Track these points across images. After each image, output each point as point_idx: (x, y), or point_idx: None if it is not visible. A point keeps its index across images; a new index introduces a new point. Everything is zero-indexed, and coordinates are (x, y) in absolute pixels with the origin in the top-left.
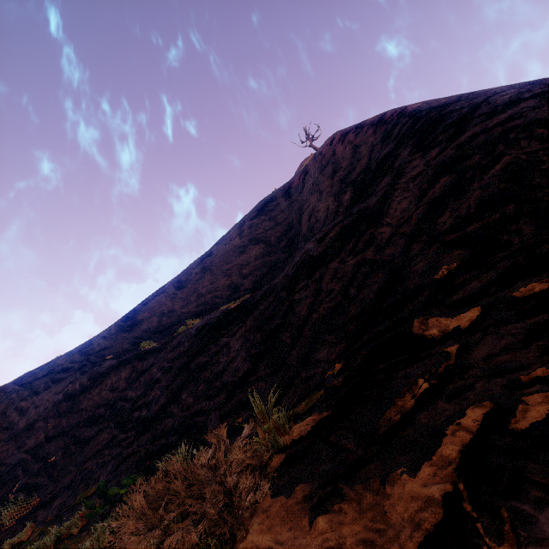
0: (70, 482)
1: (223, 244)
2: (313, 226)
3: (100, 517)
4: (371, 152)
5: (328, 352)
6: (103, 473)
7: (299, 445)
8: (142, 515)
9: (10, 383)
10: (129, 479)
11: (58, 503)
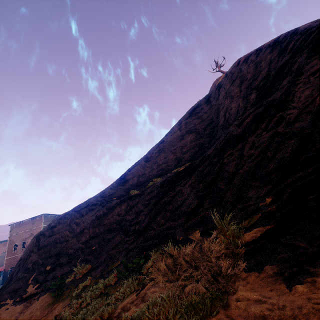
0: (104, 259)
1: (170, 135)
2: (228, 118)
3: (124, 278)
4: (270, 64)
5: (257, 192)
6: (120, 256)
7: (254, 244)
8: (165, 274)
9: (70, 211)
10: (137, 260)
11: (100, 269)
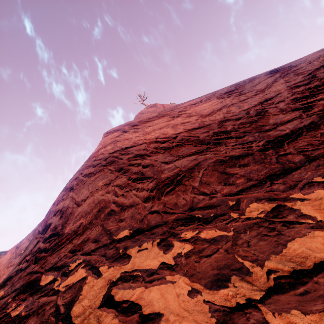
0: None
1: None
2: None
3: None
4: None
5: None
6: None
7: None
8: None
9: None
10: None
11: None
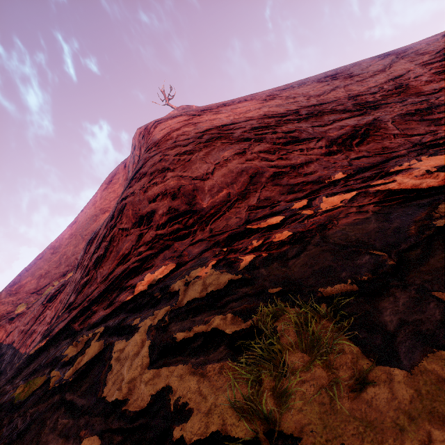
0: None
1: (84, 212)
2: None
3: None
4: None
5: None
6: None
7: None
8: None
9: None
10: None
11: None
